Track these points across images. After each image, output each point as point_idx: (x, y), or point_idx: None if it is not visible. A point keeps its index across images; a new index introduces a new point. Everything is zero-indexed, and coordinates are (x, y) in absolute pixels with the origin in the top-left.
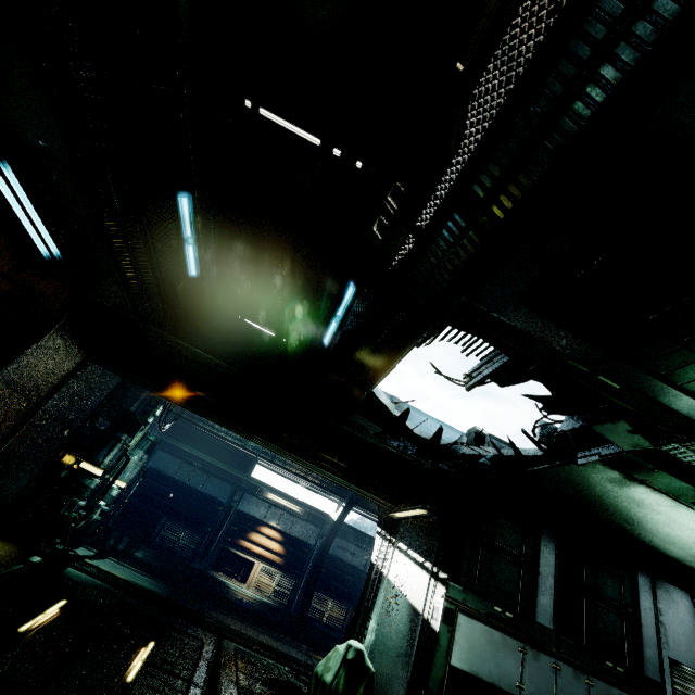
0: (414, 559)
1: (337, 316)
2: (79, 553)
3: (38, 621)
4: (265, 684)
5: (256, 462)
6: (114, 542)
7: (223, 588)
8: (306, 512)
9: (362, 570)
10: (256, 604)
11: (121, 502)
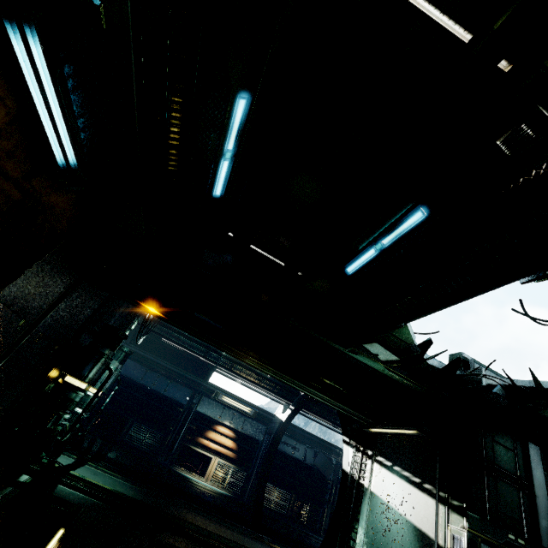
0: (405, 478)
1: (379, 244)
2: (62, 462)
3: None
4: None
5: (214, 369)
6: (88, 444)
7: (187, 483)
8: (256, 412)
9: (301, 462)
10: (217, 497)
11: None
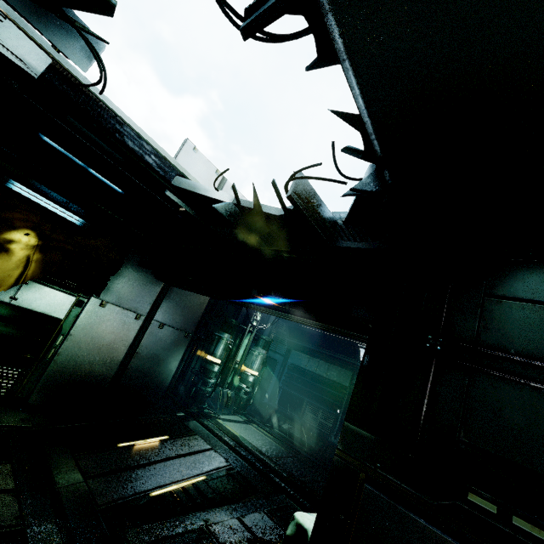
0: None
1: None
2: (226, 417)
3: (135, 443)
4: (254, 542)
5: (358, 346)
6: (269, 416)
7: None
8: None
9: None
10: None
11: (277, 389)
